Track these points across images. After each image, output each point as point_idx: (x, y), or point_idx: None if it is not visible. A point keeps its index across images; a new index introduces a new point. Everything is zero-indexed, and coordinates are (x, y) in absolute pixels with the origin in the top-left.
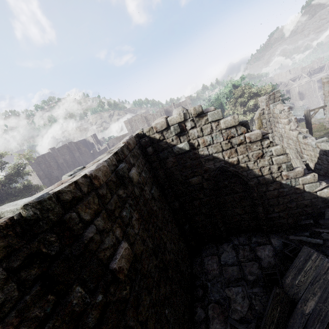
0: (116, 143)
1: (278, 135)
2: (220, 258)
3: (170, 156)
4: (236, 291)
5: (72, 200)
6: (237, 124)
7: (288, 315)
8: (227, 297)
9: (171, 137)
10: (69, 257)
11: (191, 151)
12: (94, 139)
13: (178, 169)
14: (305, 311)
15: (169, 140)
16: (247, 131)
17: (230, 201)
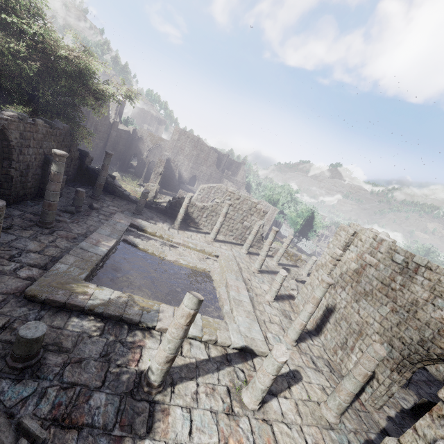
0: (145, 138)
1: None
2: None
3: None
4: None
5: None
6: None
7: None
8: None
9: None
10: None
11: None
12: (118, 107)
13: None
14: None
15: None
16: None
17: None
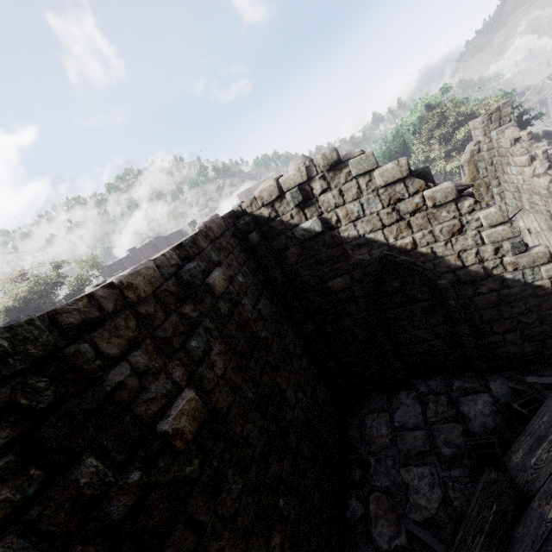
0: None
1: (511, 189)
2: (393, 416)
3: (291, 245)
4: (419, 473)
5: (81, 324)
6: (405, 174)
7: (513, 519)
8: (404, 484)
9: (289, 212)
10: (73, 412)
11: (326, 234)
12: (193, 229)
13: (307, 266)
14: (546, 515)
15: (286, 216)
16: (427, 186)
17: (406, 317)
